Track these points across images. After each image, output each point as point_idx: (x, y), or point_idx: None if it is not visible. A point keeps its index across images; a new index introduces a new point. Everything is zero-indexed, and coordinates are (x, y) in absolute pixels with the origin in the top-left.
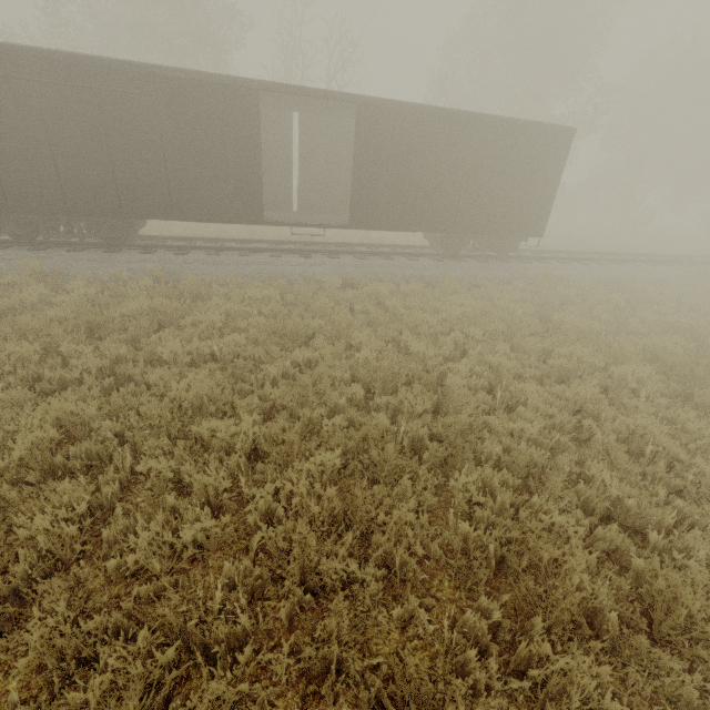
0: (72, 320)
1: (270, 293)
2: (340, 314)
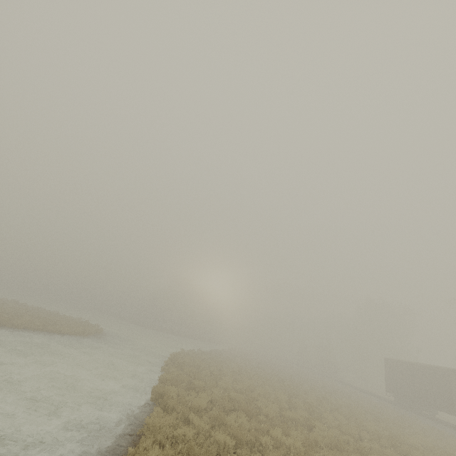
0: (373, 405)
1: (425, 425)
2: (420, 425)
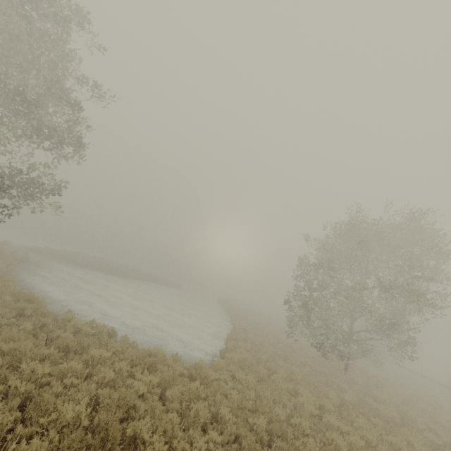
0: None
1: None
2: None
